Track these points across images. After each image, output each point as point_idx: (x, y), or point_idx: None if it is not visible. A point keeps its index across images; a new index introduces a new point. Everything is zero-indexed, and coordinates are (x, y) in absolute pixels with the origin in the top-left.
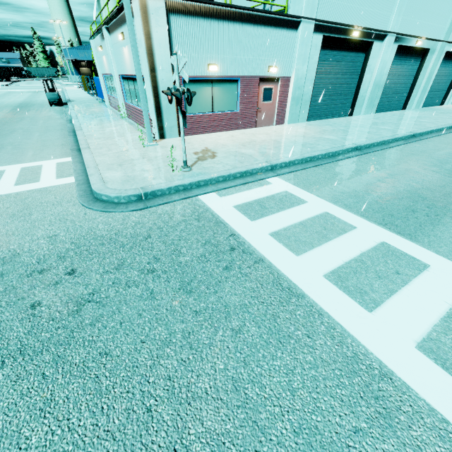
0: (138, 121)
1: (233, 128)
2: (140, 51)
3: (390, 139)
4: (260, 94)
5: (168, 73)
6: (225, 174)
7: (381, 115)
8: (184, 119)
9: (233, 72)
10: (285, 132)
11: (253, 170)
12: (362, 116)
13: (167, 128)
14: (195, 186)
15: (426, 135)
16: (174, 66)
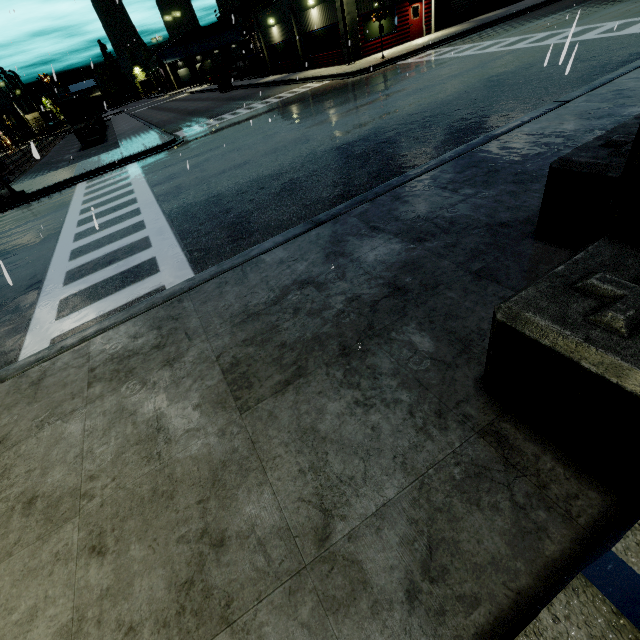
0: (322, 66)
1: (394, 47)
2: (336, 6)
3: (509, 15)
4: (410, 14)
5: (354, 15)
6: (404, 54)
7: (522, 2)
8: (382, 28)
9: (390, 2)
10: (433, 36)
11: (417, 51)
12: (503, 8)
13: (355, 54)
14: (391, 62)
15: (546, 4)
16: (377, 2)
